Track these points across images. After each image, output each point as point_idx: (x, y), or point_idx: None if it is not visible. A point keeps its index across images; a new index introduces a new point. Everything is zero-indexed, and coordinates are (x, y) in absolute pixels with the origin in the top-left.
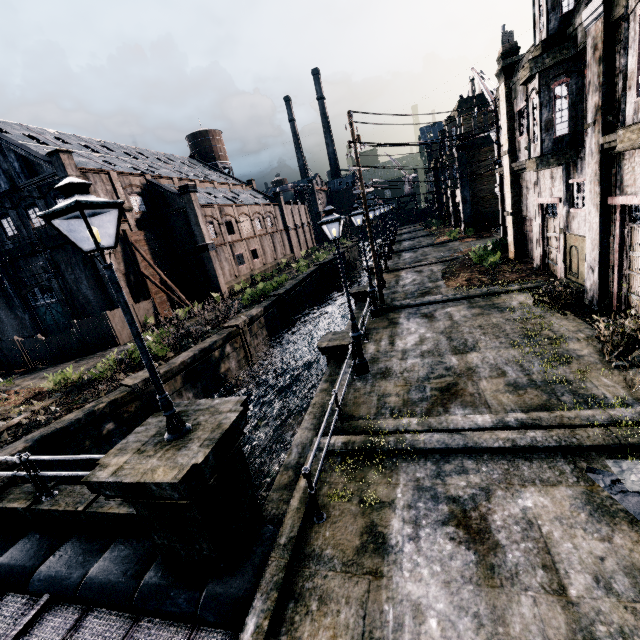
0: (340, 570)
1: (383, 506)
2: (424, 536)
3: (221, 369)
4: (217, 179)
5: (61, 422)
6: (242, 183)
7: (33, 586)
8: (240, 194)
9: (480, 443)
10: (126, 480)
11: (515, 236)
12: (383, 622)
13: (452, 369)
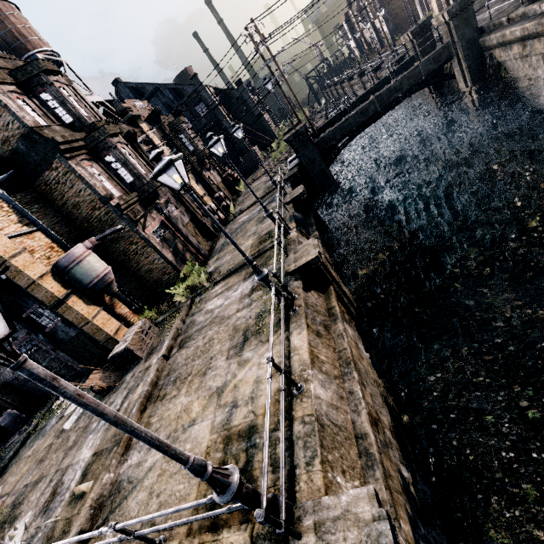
0: None
1: None
2: None
3: None
4: None
5: None
6: None
7: None
8: None
9: None
10: (420, 23)
11: (437, 3)
12: None
13: None
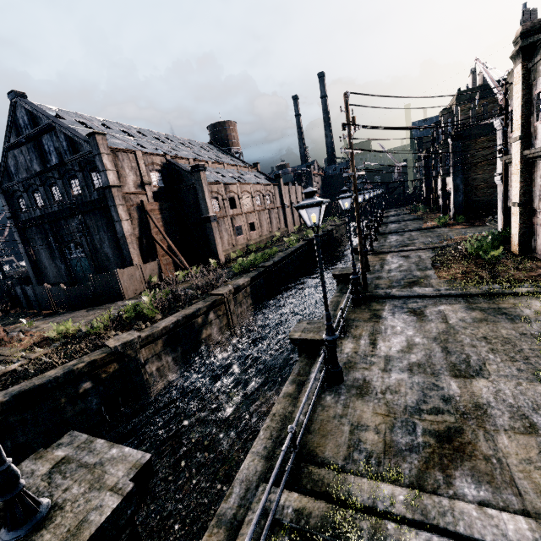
0: None
1: None
2: None
3: (202, 335)
4: (228, 161)
5: (41, 378)
6: (249, 165)
7: None
8: (245, 174)
9: None
10: None
11: (521, 229)
12: None
13: (452, 401)
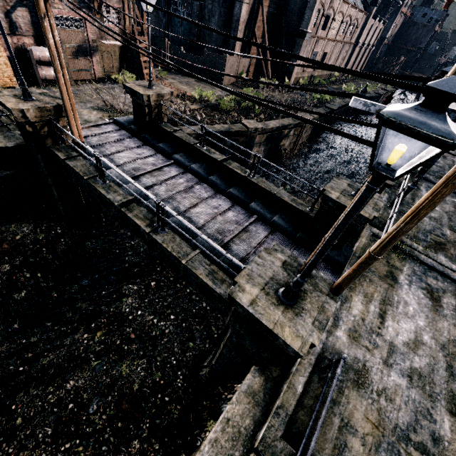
0: (377, 277)
1: (397, 269)
2: (413, 287)
3: (281, 143)
4: None
5: (214, 128)
6: None
7: (250, 209)
8: None
9: (450, 275)
10: (346, 205)
11: None
12: (393, 298)
13: (445, 236)
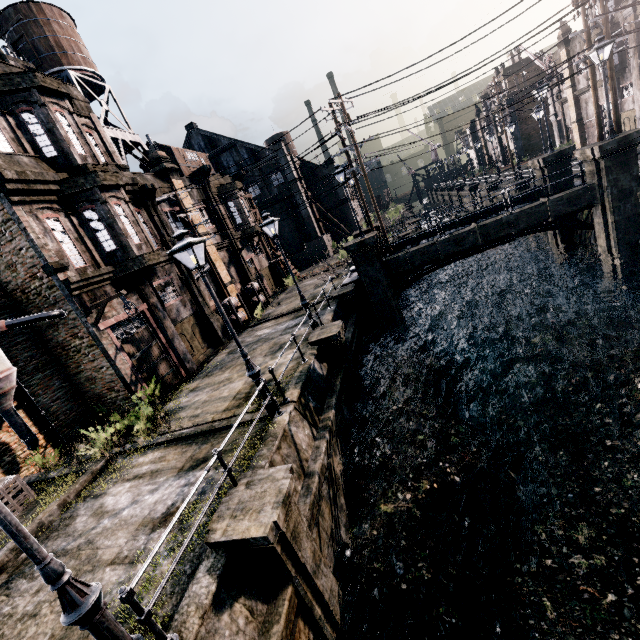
0: None
1: None
2: None
3: None
4: None
5: None
6: None
7: None
8: None
9: None
10: (558, 152)
11: (580, 134)
12: None
13: None
